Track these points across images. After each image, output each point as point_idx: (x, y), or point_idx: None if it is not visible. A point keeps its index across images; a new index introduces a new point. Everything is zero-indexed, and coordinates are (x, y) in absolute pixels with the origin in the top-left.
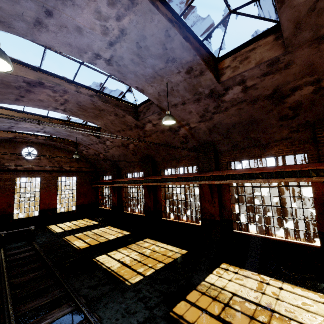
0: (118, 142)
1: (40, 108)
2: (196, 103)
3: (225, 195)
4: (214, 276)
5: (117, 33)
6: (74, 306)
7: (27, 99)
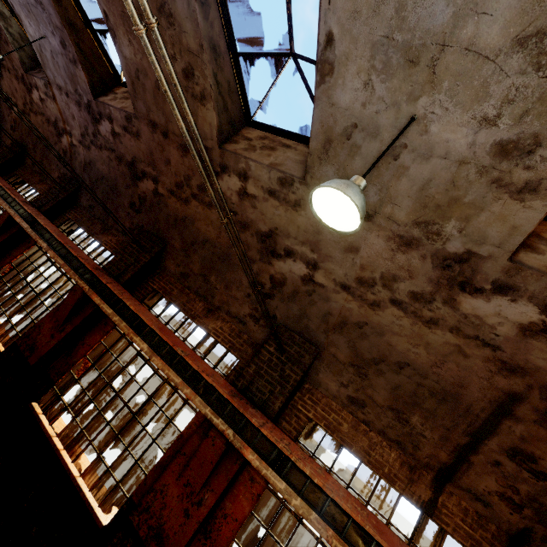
0: (3, 87)
1: None
2: (78, 107)
3: (19, 250)
4: None
5: None
6: None
7: None
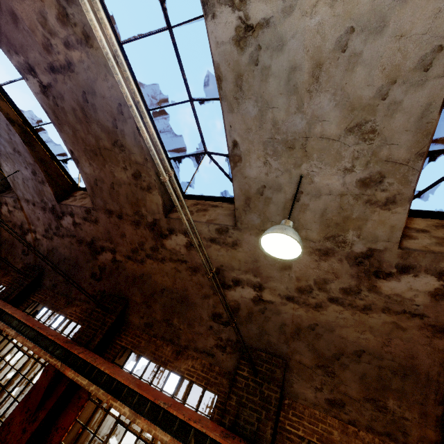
0: None
1: None
2: (43, 211)
3: None
4: None
5: None
6: None
7: None
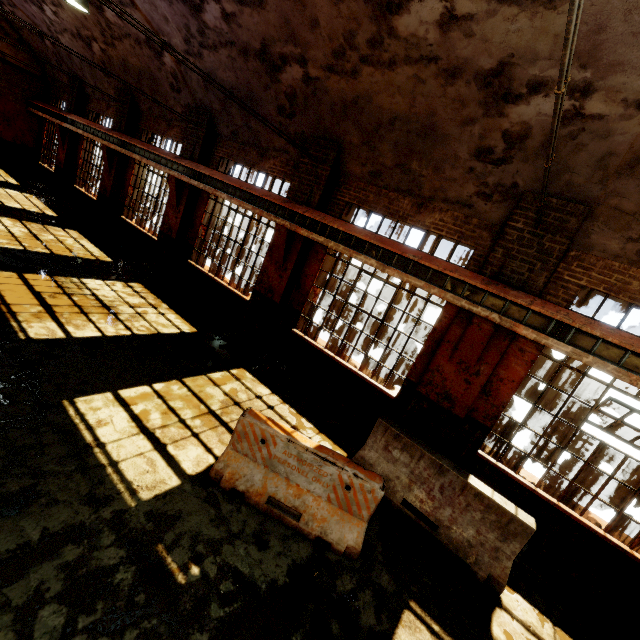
0: (69, 21)
1: None
2: (167, 1)
3: (200, 209)
4: (101, 282)
5: None
6: None
7: None
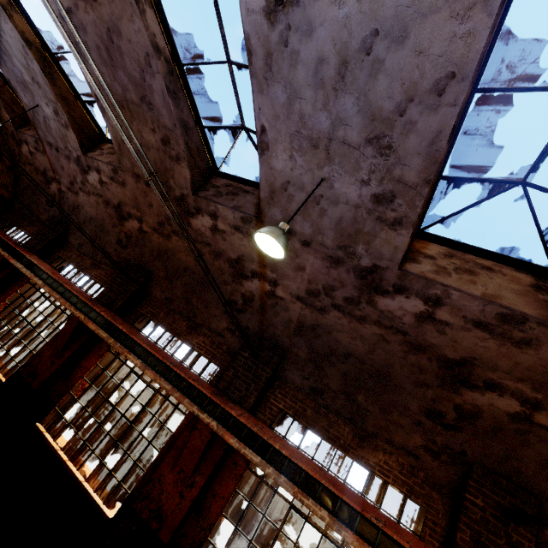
0: (116, 194)
1: None
2: (327, 263)
3: (225, 482)
4: None
5: None
6: None
7: None
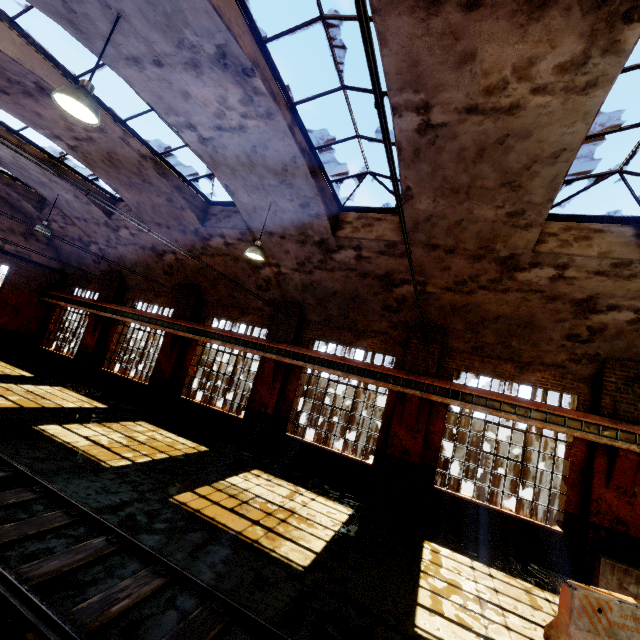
0: (148, 240)
1: (23, 121)
2: (299, 245)
3: (292, 383)
4: (240, 479)
5: (235, 125)
6: (11, 472)
7: (10, 100)
